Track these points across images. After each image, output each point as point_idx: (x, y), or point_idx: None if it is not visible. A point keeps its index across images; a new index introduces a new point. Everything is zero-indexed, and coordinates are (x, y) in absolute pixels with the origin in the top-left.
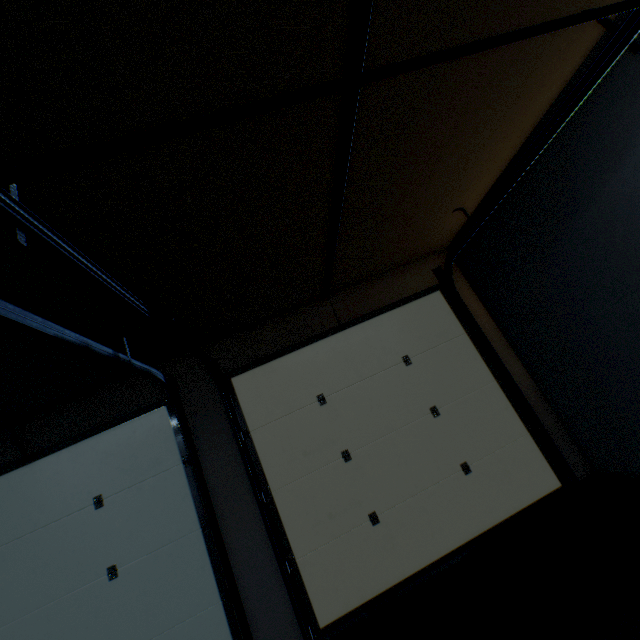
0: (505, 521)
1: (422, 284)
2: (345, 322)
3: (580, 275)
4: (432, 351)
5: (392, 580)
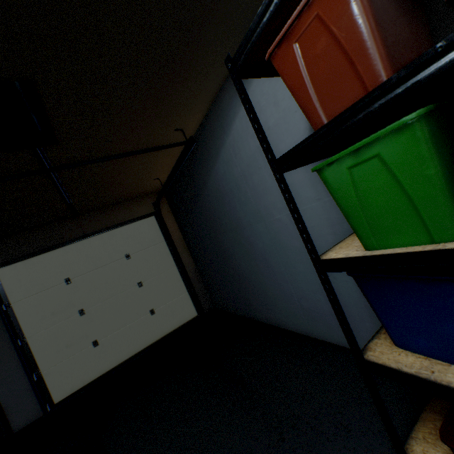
0: (168, 334)
1: (145, 211)
2: (90, 233)
3: (202, 226)
4: (144, 251)
5: (103, 372)
